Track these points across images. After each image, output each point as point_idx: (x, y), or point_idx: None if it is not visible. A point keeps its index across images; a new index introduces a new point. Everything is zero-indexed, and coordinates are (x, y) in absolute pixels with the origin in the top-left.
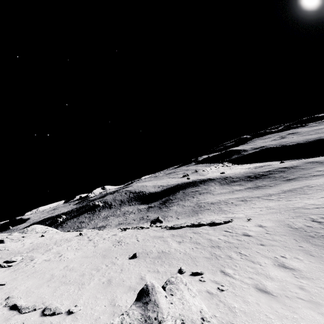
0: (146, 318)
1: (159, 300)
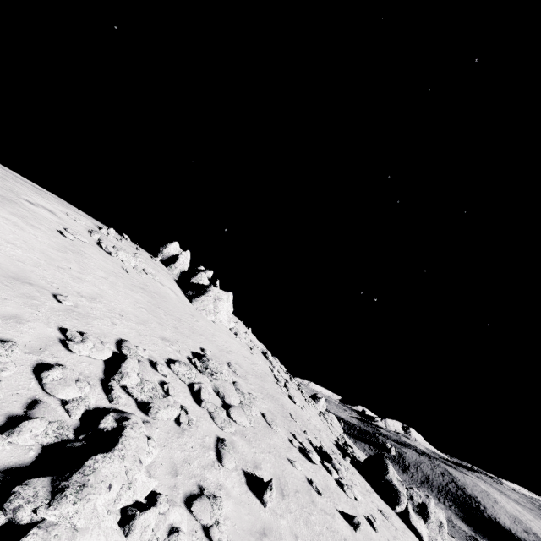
0: (425, 499)
1: (431, 501)
